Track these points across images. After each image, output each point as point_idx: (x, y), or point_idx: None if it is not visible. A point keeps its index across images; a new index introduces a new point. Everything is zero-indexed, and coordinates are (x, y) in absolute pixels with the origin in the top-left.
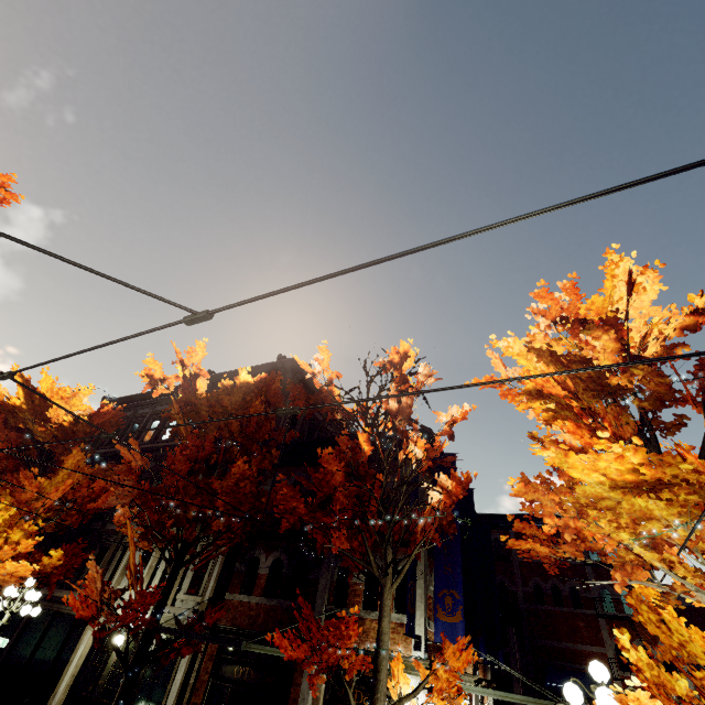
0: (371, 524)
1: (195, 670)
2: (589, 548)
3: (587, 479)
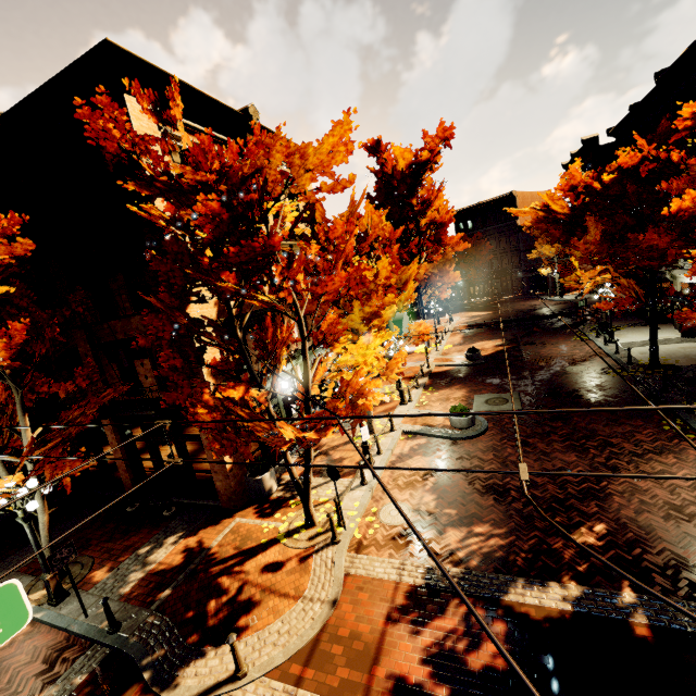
0: None
1: None
2: None
3: None
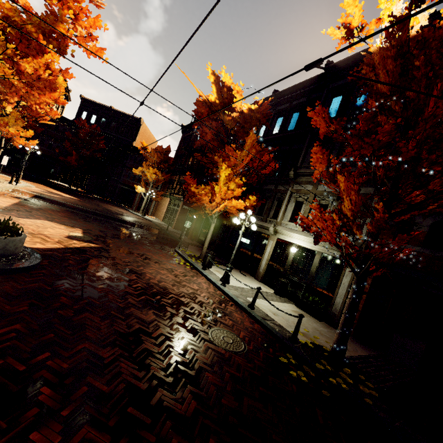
0: None
1: None
2: None
3: None
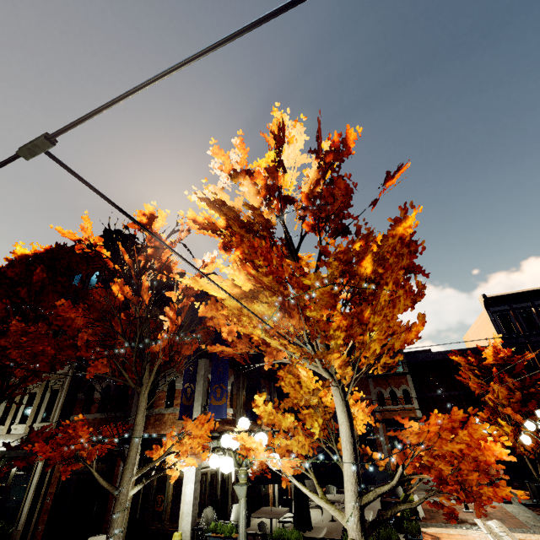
0: (118, 352)
1: (49, 472)
2: (259, 343)
3: (222, 296)
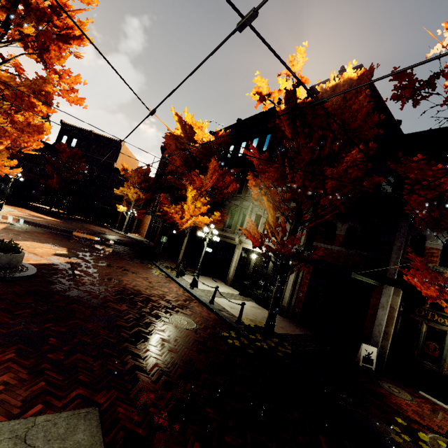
0: None
1: (300, 276)
2: None
3: None
